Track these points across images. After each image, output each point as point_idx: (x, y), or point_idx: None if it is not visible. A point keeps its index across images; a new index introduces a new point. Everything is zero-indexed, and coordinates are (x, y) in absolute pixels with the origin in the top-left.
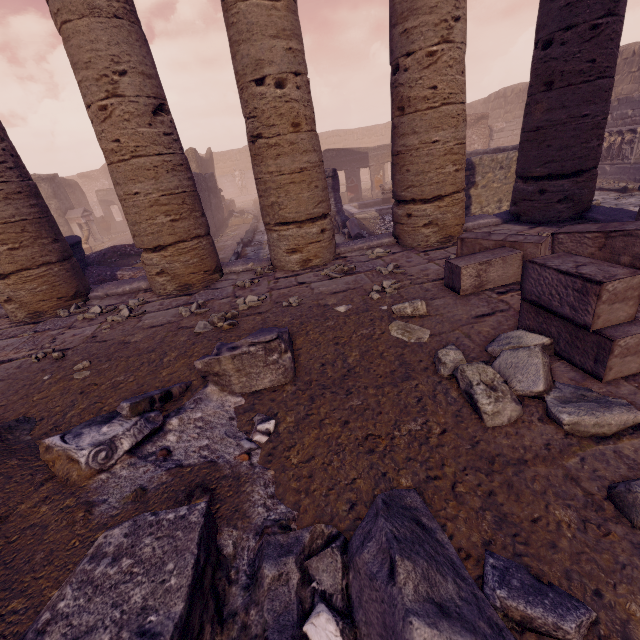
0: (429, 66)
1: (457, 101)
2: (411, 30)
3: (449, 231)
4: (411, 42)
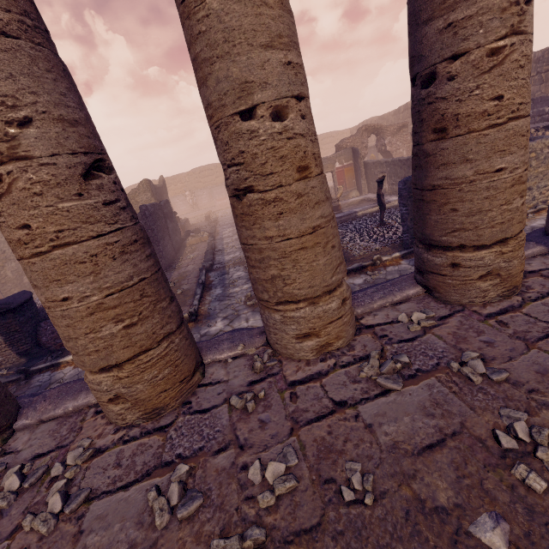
0: (491, 69)
1: (527, 113)
2: (462, 22)
3: (514, 281)
4: (461, 39)
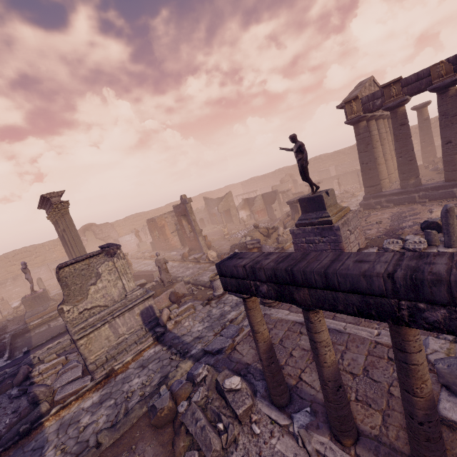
0: None
1: None
2: None
3: None
4: None
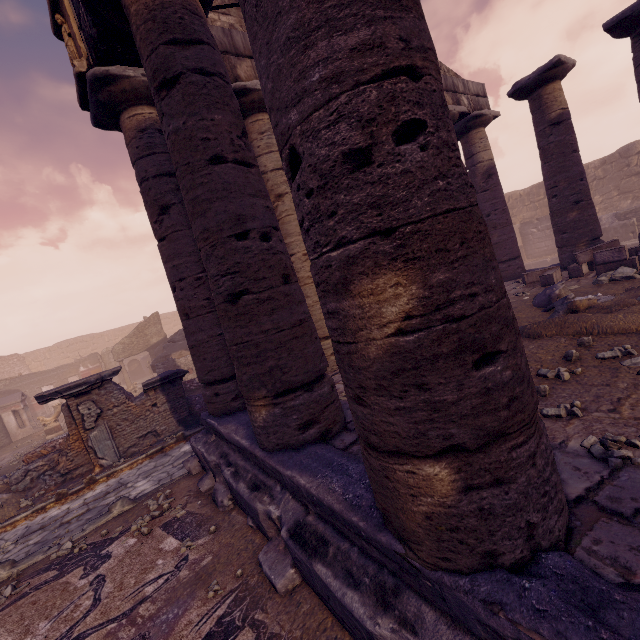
0: None
1: None
2: None
3: None
4: None
